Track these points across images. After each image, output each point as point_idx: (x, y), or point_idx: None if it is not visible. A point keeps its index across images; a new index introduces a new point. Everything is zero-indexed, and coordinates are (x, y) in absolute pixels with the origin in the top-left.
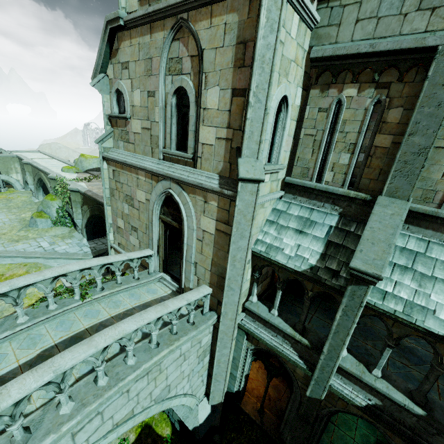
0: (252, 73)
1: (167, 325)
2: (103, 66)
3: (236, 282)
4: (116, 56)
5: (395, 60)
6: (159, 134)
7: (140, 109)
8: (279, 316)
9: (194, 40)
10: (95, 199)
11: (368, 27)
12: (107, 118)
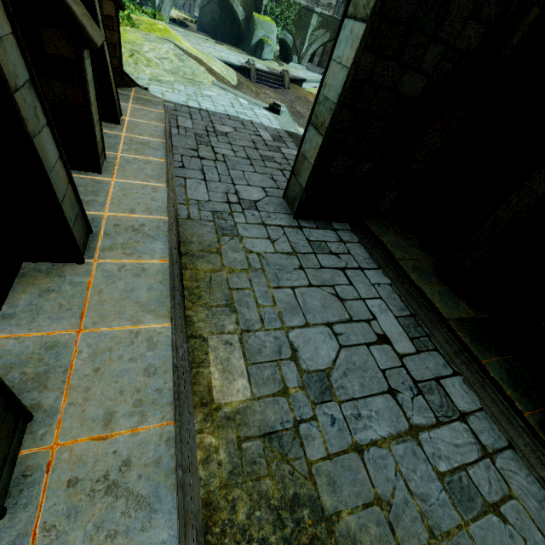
0: None
1: None
2: None
3: None
4: None
5: None
6: None
7: None
8: None
9: None
10: None
11: None
12: None
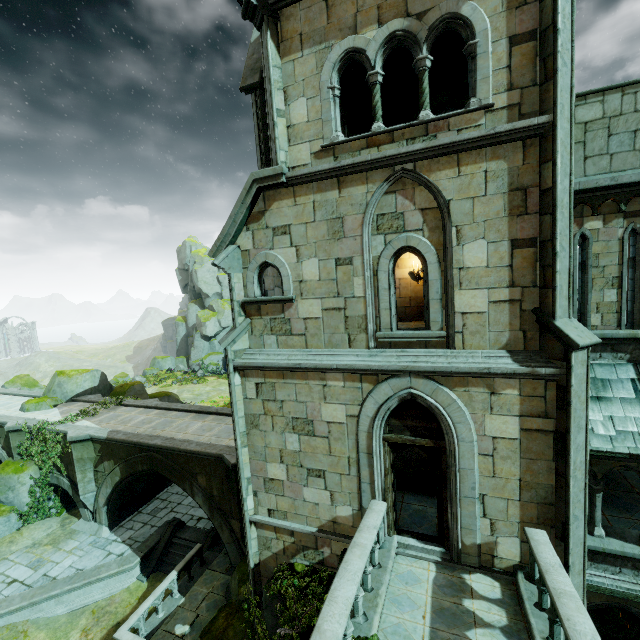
0: (556, 220)
1: (513, 634)
2: (235, 236)
3: (579, 502)
4: (261, 220)
5: (639, 189)
6: (368, 312)
7: (319, 284)
8: (607, 535)
9: (430, 191)
10: (138, 443)
11: (601, 163)
12: (239, 305)
